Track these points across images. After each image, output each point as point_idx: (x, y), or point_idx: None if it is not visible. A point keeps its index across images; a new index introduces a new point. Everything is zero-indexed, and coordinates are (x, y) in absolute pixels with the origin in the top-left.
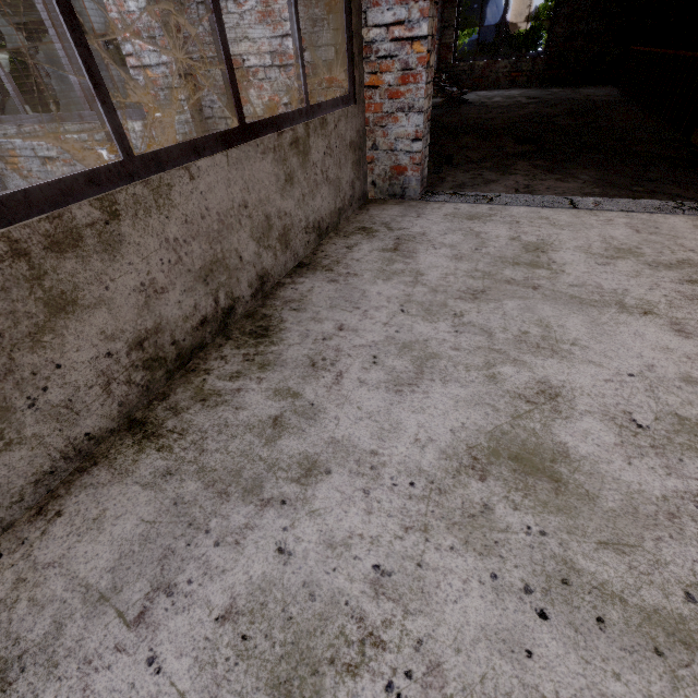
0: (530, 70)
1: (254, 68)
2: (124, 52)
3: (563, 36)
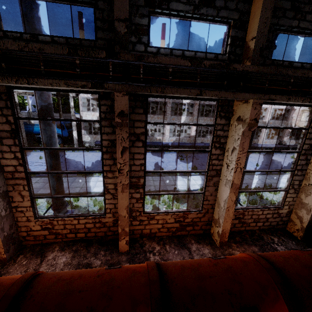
0: None
1: (294, 119)
2: (289, 118)
3: None
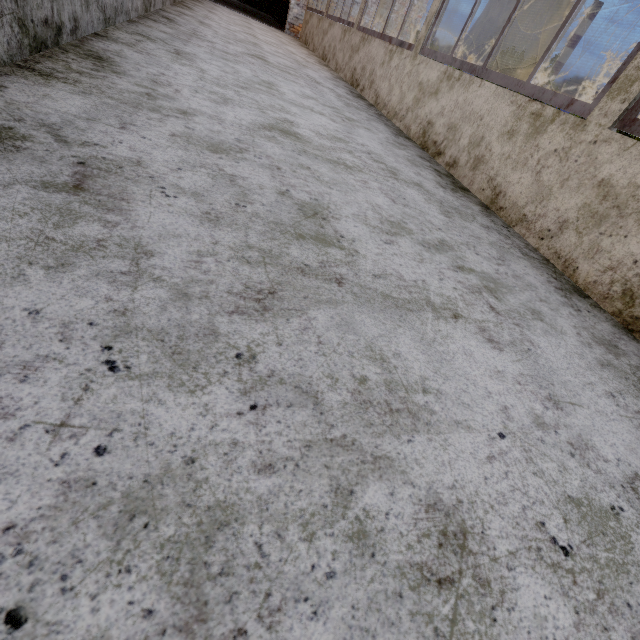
0: None
1: None
2: None
3: None
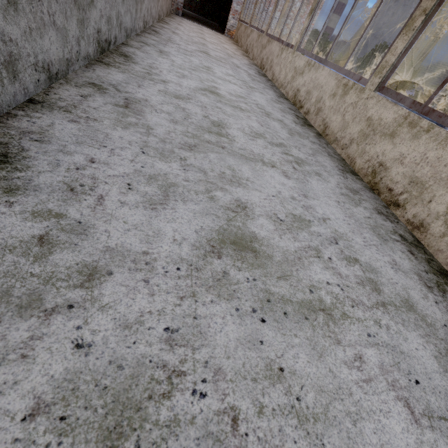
0: (195, 7)
1: None
2: None
3: None
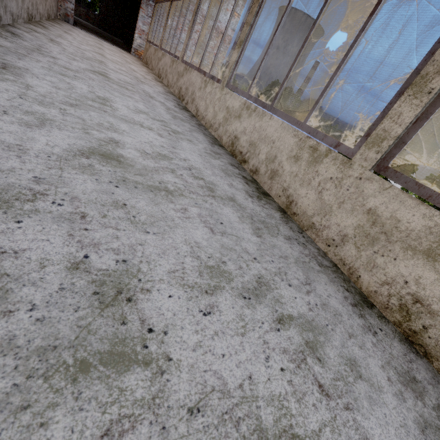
0: (94, 19)
1: None
2: None
3: (105, 13)
